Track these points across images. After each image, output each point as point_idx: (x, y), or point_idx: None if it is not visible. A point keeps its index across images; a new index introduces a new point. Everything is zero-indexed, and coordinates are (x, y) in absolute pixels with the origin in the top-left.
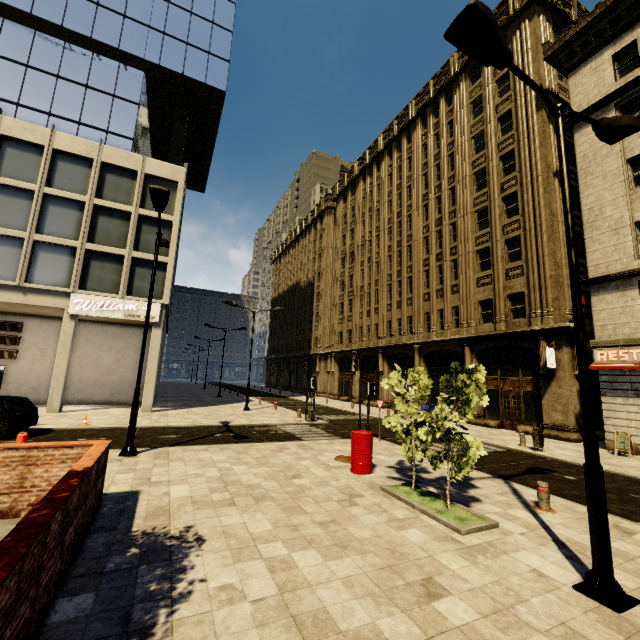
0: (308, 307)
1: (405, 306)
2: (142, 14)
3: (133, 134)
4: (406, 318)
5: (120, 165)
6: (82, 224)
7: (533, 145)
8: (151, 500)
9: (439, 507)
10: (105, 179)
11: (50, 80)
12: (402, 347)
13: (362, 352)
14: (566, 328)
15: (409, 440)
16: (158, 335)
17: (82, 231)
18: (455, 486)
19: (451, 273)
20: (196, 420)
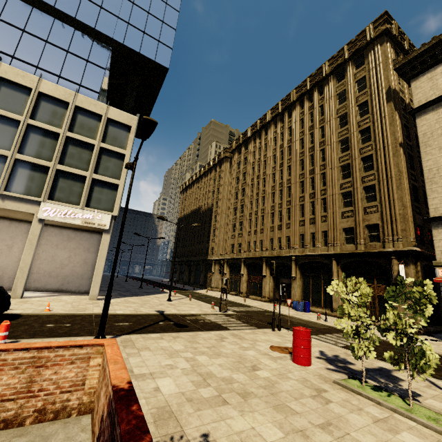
0: (207, 225)
1: (284, 229)
2: (114, 8)
3: (99, 89)
4: (285, 237)
5: (89, 109)
6: (56, 150)
7: (384, 124)
8: (147, 398)
9: (401, 404)
10: (76, 118)
11: (40, 43)
12: (282, 258)
13: (249, 260)
14: (413, 251)
15: (357, 340)
16: (107, 239)
17: (55, 155)
18: (386, 378)
19: (321, 207)
20: (136, 308)
